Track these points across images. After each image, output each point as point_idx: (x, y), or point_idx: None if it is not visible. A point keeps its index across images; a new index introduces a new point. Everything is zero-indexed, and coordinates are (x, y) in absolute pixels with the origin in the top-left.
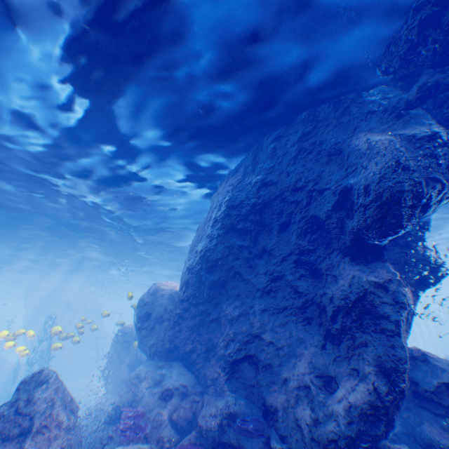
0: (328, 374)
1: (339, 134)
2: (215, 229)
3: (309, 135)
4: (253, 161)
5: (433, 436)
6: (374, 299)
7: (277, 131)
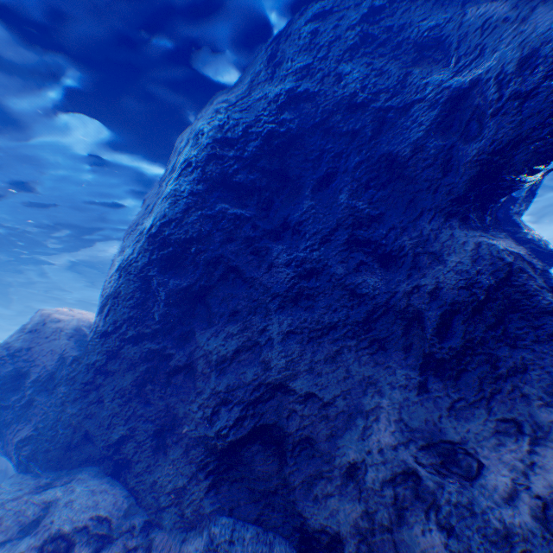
0: (447, 442)
1: (435, 12)
2: (186, 182)
3: (380, 13)
4: (269, 62)
5: None
6: (529, 283)
7: (320, 2)
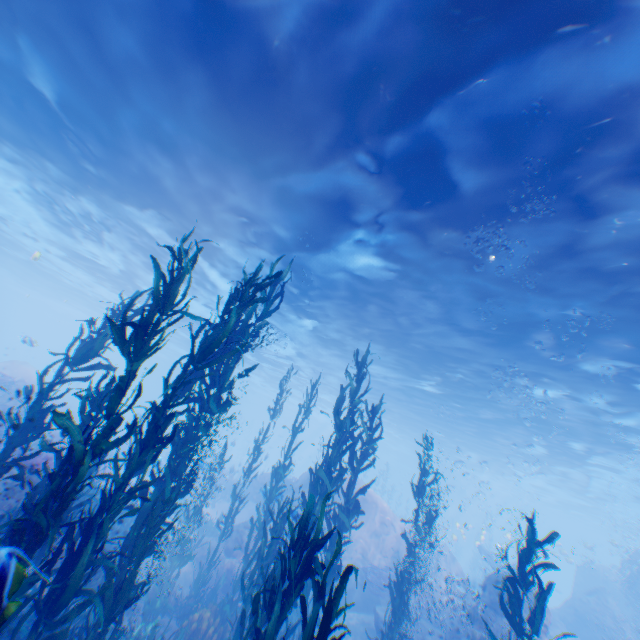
0: None
1: None
2: None
3: None
4: None
5: None
6: None
7: None
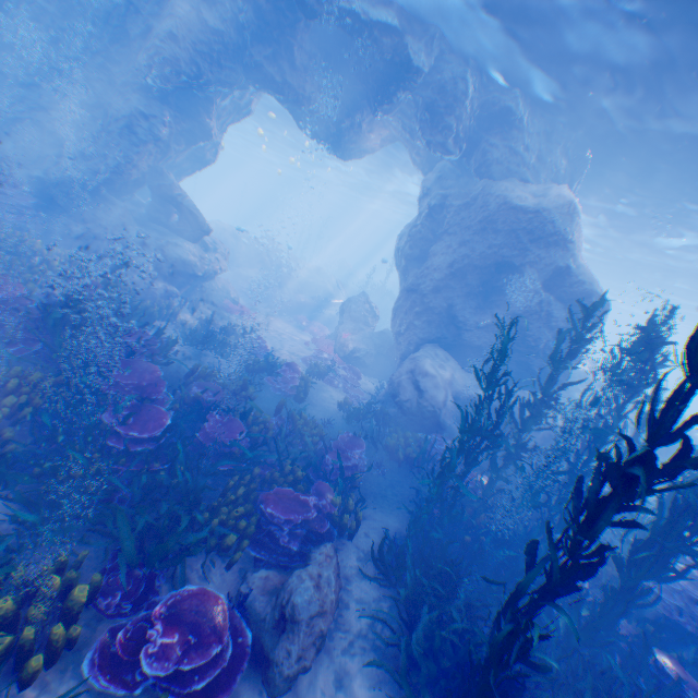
0: (91, 155)
1: None
2: None
3: None
4: None
5: (151, 212)
6: (136, 123)
7: None
